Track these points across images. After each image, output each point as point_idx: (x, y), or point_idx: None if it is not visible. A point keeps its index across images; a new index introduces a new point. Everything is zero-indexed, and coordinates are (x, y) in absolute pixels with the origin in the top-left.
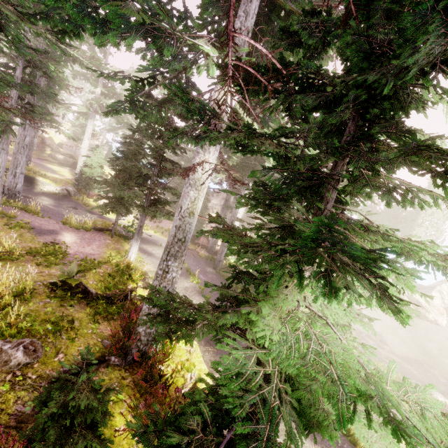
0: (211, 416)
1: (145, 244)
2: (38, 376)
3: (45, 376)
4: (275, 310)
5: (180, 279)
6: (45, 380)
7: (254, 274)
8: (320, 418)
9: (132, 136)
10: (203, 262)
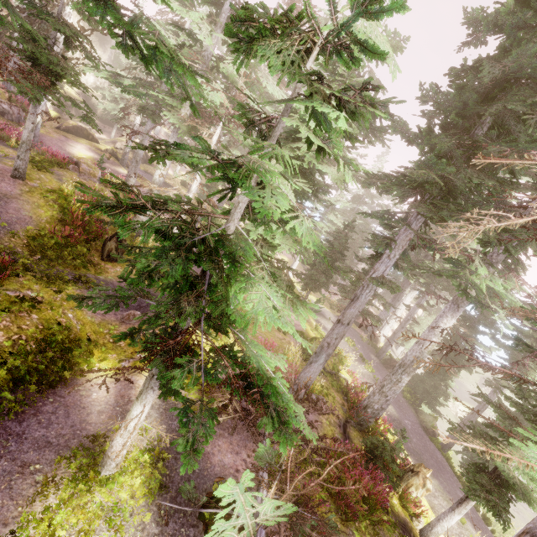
0: (485, 479)
1: (317, 315)
2: (333, 420)
3: (335, 422)
4: (518, 452)
5: (356, 363)
6: (336, 424)
7: (421, 378)
8: (531, 498)
9: (342, 231)
10: (365, 346)
